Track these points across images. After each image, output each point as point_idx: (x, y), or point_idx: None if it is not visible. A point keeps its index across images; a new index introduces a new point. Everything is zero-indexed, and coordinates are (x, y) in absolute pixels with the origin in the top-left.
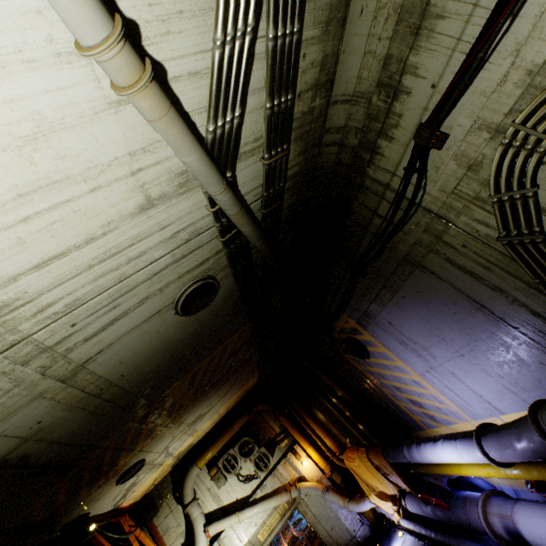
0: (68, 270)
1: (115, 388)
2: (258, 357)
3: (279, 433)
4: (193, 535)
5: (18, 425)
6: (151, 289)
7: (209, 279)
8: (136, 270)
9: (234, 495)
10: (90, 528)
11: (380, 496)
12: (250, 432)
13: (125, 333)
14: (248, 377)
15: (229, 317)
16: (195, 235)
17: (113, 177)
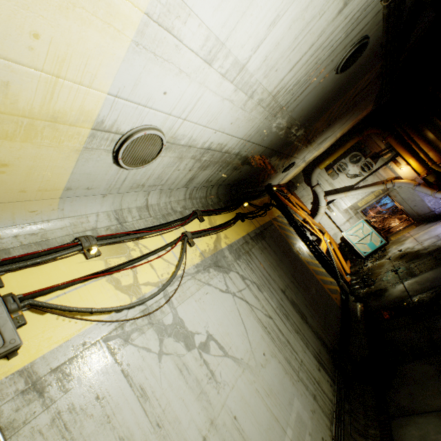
0: (299, 67)
1: (296, 124)
2: (378, 90)
3: (383, 150)
4: (317, 200)
5: (266, 142)
6: (327, 63)
7: (363, 40)
8: (324, 54)
9: (342, 184)
10: (274, 189)
11: None
12: (358, 149)
13: (308, 93)
14: (364, 109)
15: (367, 64)
16: (364, 10)
17: (331, 2)
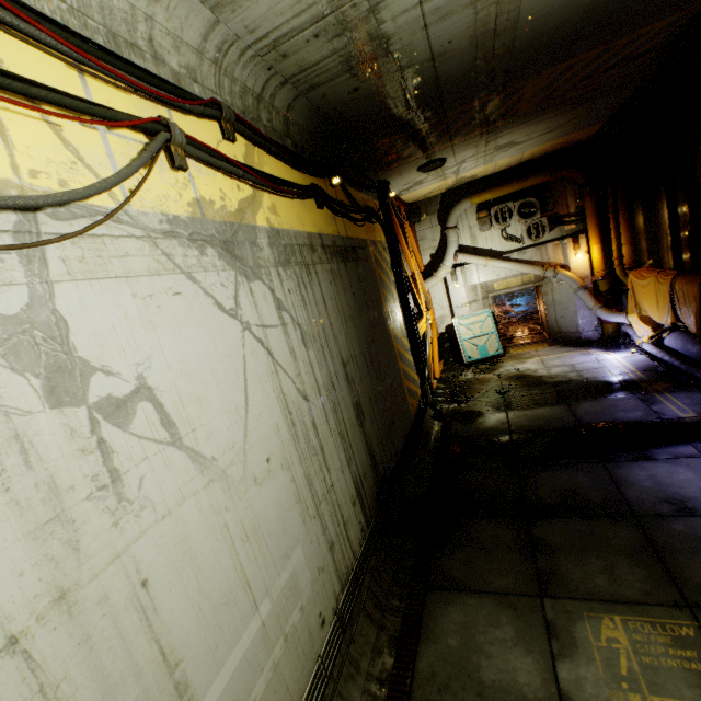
0: None
1: (510, 37)
2: (634, 91)
3: (570, 215)
4: (442, 254)
5: (441, 35)
6: None
7: None
8: None
9: (490, 245)
10: (390, 195)
11: (641, 319)
12: (540, 196)
13: None
14: (591, 122)
15: None
16: None
17: None
